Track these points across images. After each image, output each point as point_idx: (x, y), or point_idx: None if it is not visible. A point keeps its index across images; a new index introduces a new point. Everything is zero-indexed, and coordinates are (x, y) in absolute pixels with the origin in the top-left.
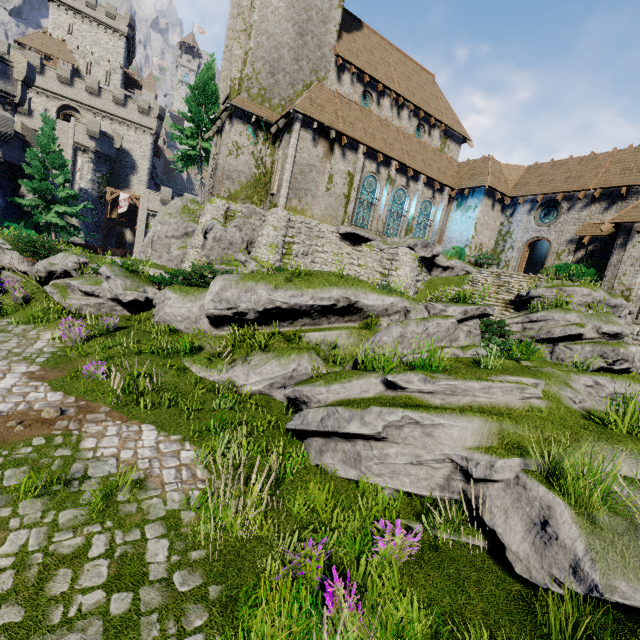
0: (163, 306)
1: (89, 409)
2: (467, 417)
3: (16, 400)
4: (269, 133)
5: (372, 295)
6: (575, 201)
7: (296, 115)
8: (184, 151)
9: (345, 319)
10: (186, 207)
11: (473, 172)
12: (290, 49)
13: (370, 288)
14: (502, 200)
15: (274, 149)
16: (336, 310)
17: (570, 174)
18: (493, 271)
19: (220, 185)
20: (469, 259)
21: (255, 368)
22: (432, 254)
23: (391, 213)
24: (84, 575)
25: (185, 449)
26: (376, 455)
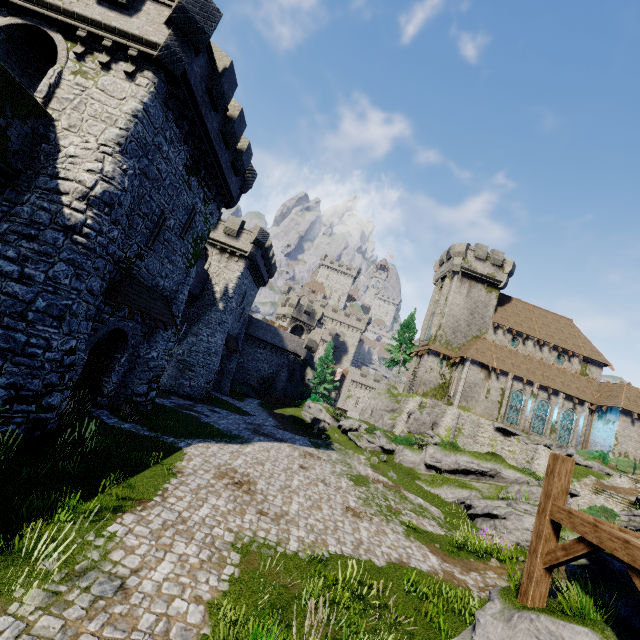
0: (402, 454)
1: (398, 486)
2: (534, 516)
3: (378, 477)
4: (449, 361)
5: (508, 470)
6: None
7: (467, 358)
8: (392, 358)
9: (494, 480)
10: (389, 390)
11: (610, 393)
12: (465, 321)
13: (507, 467)
14: None
15: (452, 370)
16: (489, 474)
17: None
18: (632, 477)
19: (418, 387)
20: (614, 463)
21: (450, 491)
22: (566, 453)
23: (536, 416)
24: (427, 515)
25: (433, 507)
26: (502, 524)
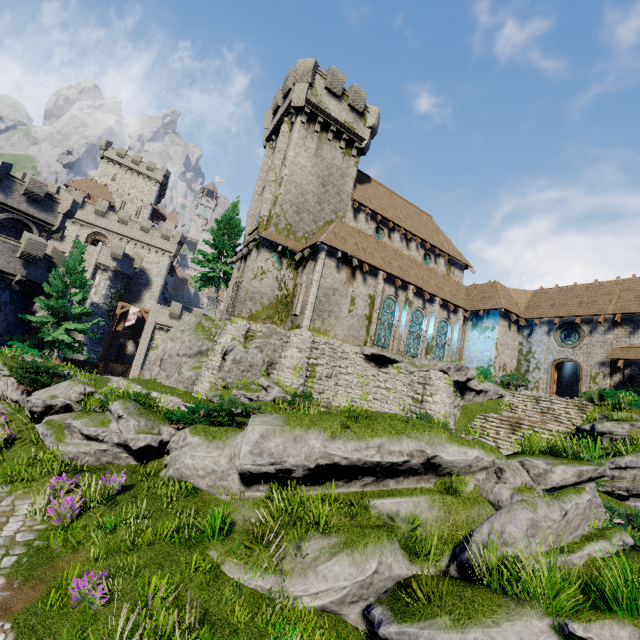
0: (182, 454)
1: None
2: None
3: None
4: (293, 260)
5: (451, 446)
6: (595, 324)
7: (322, 246)
8: (204, 273)
9: (417, 477)
10: (200, 324)
11: (483, 295)
12: (314, 195)
13: (446, 436)
14: (516, 321)
15: (297, 273)
16: (408, 466)
17: (581, 299)
18: (528, 394)
19: (242, 305)
20: (495, 379)
21: (315, 565)
22: (466, 378)
23: (410, 333)
24: None
25: None
26: None
